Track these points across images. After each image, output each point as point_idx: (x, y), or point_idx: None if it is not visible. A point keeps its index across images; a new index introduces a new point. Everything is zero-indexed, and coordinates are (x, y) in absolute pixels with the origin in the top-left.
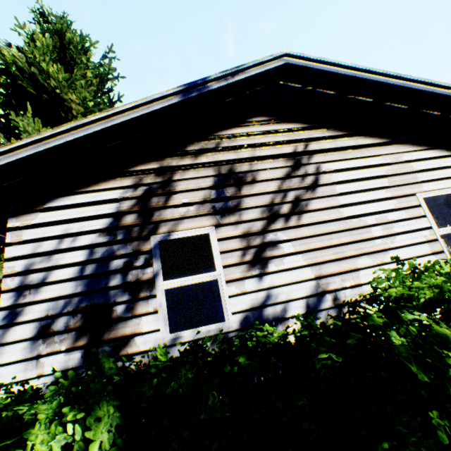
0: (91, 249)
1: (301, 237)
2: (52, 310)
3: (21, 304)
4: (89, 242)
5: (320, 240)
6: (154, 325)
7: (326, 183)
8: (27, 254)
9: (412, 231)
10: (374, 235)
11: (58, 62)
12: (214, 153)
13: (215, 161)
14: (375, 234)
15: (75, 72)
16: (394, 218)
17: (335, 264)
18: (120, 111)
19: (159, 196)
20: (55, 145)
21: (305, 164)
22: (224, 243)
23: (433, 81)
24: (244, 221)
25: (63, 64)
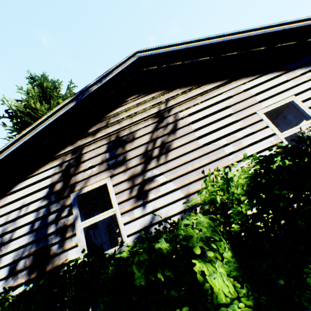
0: (37, 211)
1: (171, 168)
2: (17, 256)
3: (0, 255)
4: (36, 207)
5: (185, 167)
6: (76, 254)
7: (184, 125)
8: (3, 223)
9: (259, 141)
10: (227, 153)
11: (43, 100)
12: (106, 129)
13: (107, 134)
14: (228, 151)
15: (52, 102)
16: (242, 135)
17: (199, 182)
18: (40, 123)
19: (74, 166)
20: (7, 154)
21: (167, 117)
22: (117, 187)
23: (245, 29)
24: (129, 168)
25: (46, 100)
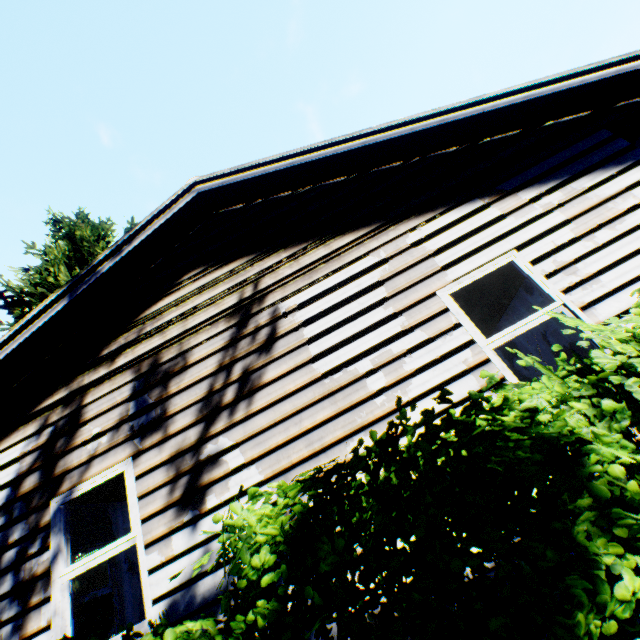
0: None
1: (255, 433)
2: None
3: None
4: None
5: (285, 429)
6: None
7: (289, 330)
8: None
9: (440, 359)
10: (373, 390)
11: (77, 264)
12: (135, 347)
13: (136, 357)
14: (374, 387)
15: None
16: (405, 347)
17: (311, 464)
18: None
19: (66, 435)
20: None
21: (256, 313)
22: (144, 480)
23: (405, 118)
24: (173, 435)
25: (84, 263)
